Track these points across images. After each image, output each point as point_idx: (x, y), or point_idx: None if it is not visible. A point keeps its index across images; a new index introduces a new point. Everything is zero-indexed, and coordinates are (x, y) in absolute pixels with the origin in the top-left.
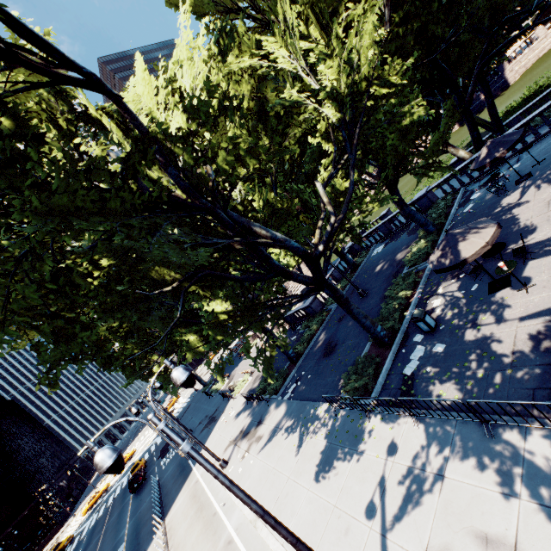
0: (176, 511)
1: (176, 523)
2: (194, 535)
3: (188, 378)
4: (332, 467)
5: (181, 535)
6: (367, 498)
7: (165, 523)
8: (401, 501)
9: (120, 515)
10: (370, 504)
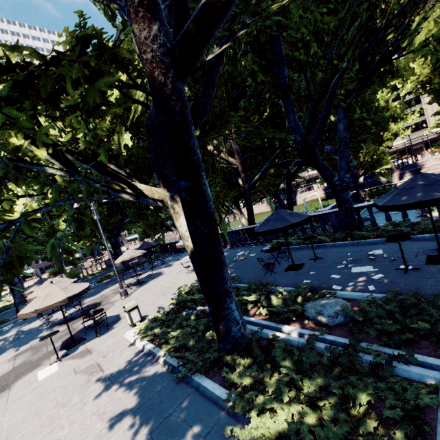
0: None
1: None
2: None
3: None
4: None
5: None
6: None
7: None
8: None
9: None
10: None
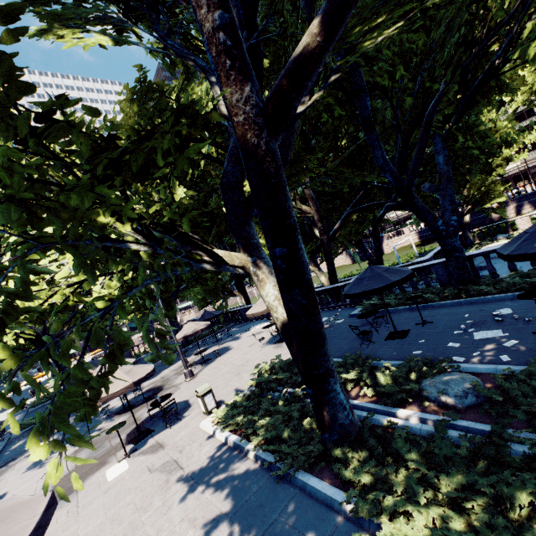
0: None
1: None
2: None
3: None
4: None
5: None
6: None
7: None
8: None
9: None
10: None
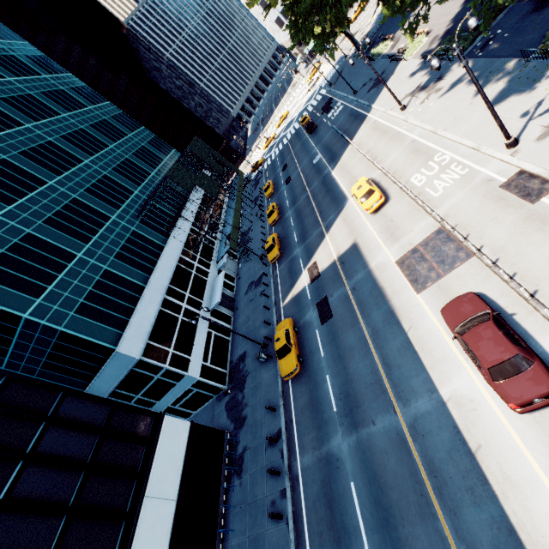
0: (361, 137)
1: (363, 141)
2: (382, 143)
3: (477, 25)
4: (505, 100)
5: (371, 145)
6: (525, 111)
7: (353, 142)
8: (548, 109)
9: (304, 146)
10: (526, 113)
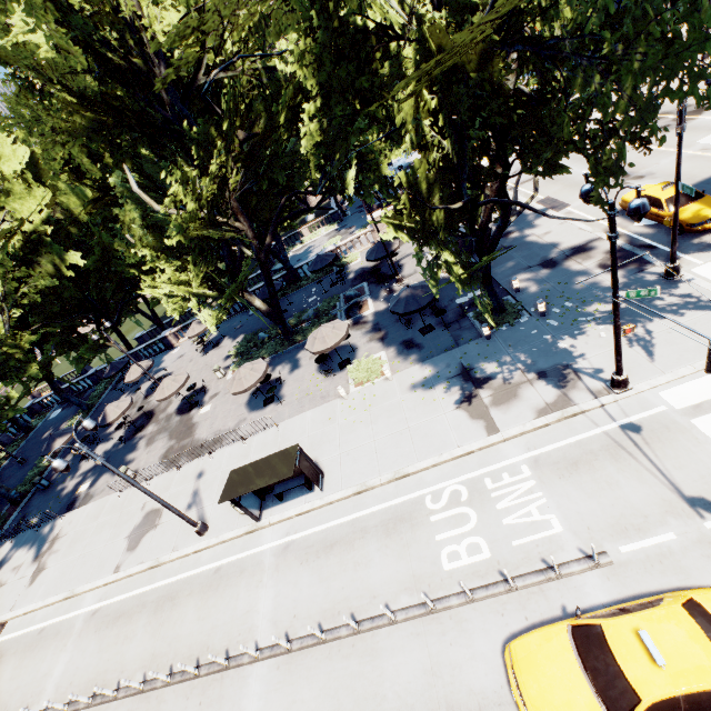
0: None
1: None
2: None
3: None
4: None
5: None
6: None
7: None
8: None
9: None
10: None
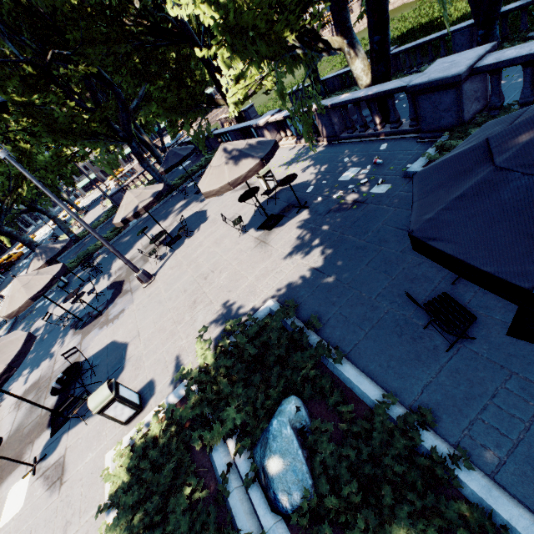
0: None
1: None
2: None
3: None
4: None
5: None
6: None
7: None
8: None
9: None
10: None
